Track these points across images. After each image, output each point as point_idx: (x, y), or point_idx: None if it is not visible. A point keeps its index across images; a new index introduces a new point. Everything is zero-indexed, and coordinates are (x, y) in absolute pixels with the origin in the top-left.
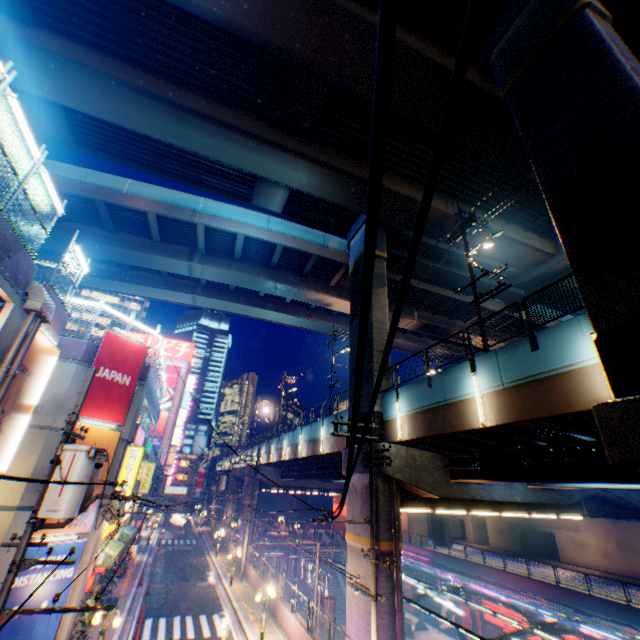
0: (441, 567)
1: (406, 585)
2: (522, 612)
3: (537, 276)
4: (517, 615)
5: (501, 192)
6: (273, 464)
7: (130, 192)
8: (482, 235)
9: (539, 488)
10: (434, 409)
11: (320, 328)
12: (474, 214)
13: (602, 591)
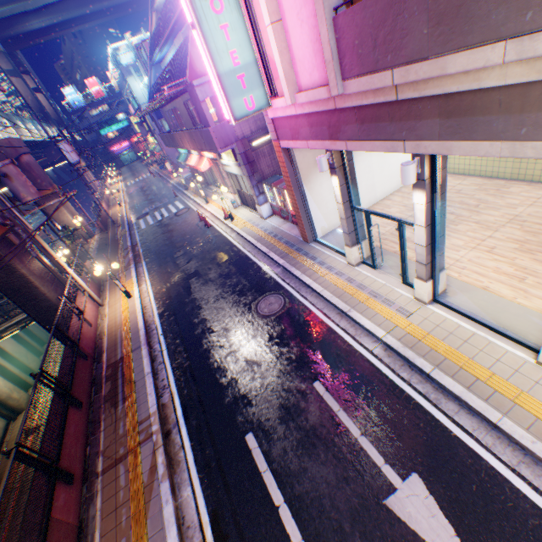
0: None
1: None
2: None
3: None
4: None
5: None
6: None
7: None
8: None
9: None
10: None
11: None
12: None
13: None
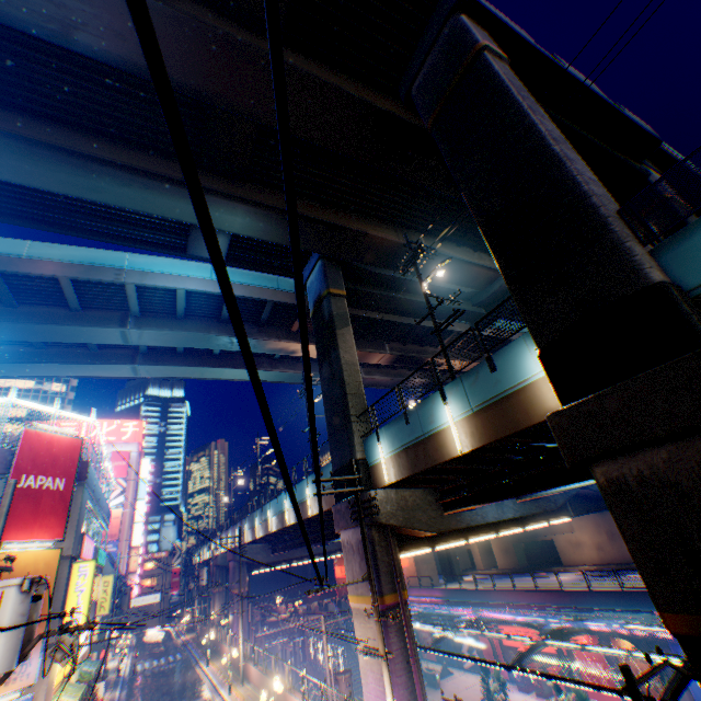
0: (455, 604)
1: (425, 633)
2: (536, 626)
3: (493, 293)
4: (532, 631)
5: (446, 217)
6: (260, 540)
7: (32, 256)
8: (436, 260)
9: (527, 500)
10: (415, 445)
11: (289, 378)
12: (425, 241)
13: (601, 584)
